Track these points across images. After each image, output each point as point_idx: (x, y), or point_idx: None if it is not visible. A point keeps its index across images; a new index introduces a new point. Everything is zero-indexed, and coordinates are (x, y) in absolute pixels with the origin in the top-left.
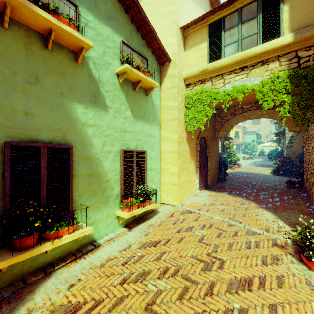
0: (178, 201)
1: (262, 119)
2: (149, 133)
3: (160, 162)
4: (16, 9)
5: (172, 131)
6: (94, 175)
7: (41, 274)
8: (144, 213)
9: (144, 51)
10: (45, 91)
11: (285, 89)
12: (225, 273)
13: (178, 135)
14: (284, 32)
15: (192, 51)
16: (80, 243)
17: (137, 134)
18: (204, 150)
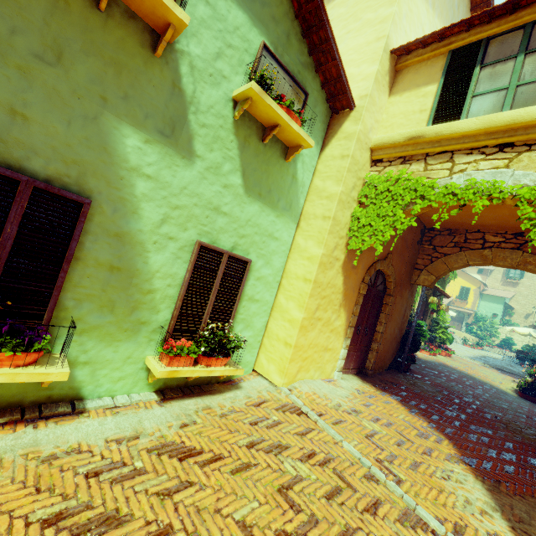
0: (286, 380)
1: (526, 281)
2: (269, 230)
3: (277, 292)
4: None
5: (317, 240)
6: (124, 272)
7: None
8: (212, 378)
9: (306, 77)
10: (69, 83)
11: None
12: None
13: (326, 251)
14: None
15: (402, 98)
16: (48, 392)
17: (242, 223)
18: (378, 298)
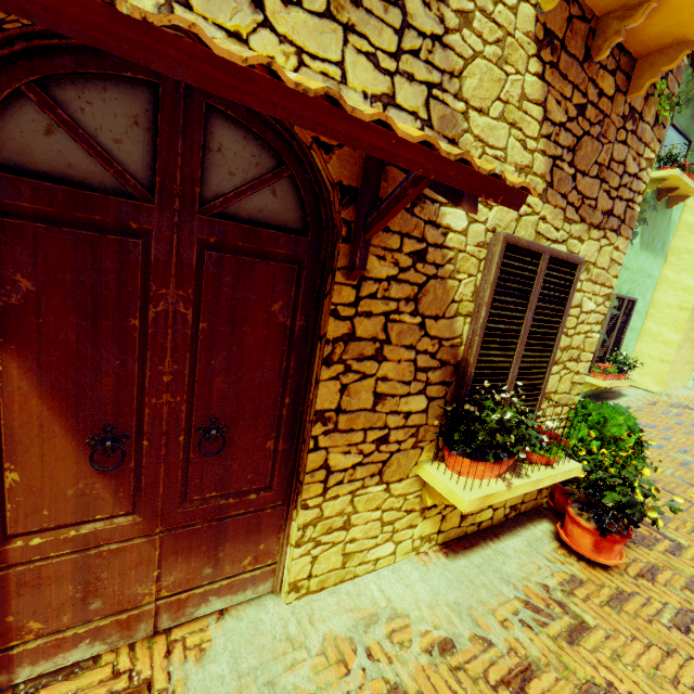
0: (663, 388)
1: None
2: (647, 271)
3: (643, 320)
4: None
5: (693, 273)
6: None
7: None
8: (603, 390)
9: (691, 126)
10: None
11: None
12: None
13: None
14: None
15: None
16: None
17: (634, 272)
18: None
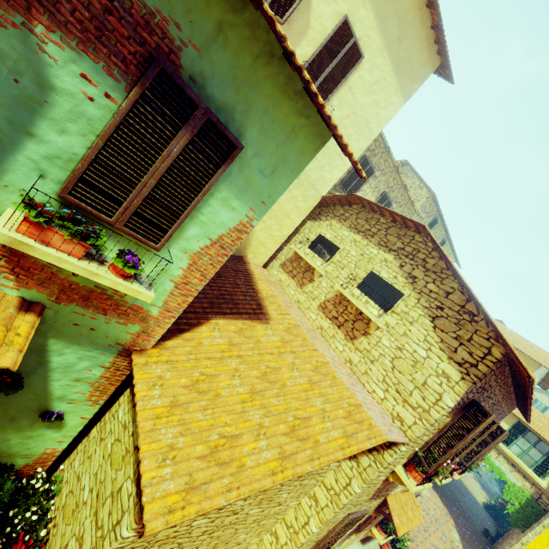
0: None
1: None
2: None
3: None
4: None
5: None
6: None
7: None
8: None
9: None
10: None
11: (521, 500)
12: (431, 538)
13: None
14: (546, 479)
15: None
16: None
17: None
18: None
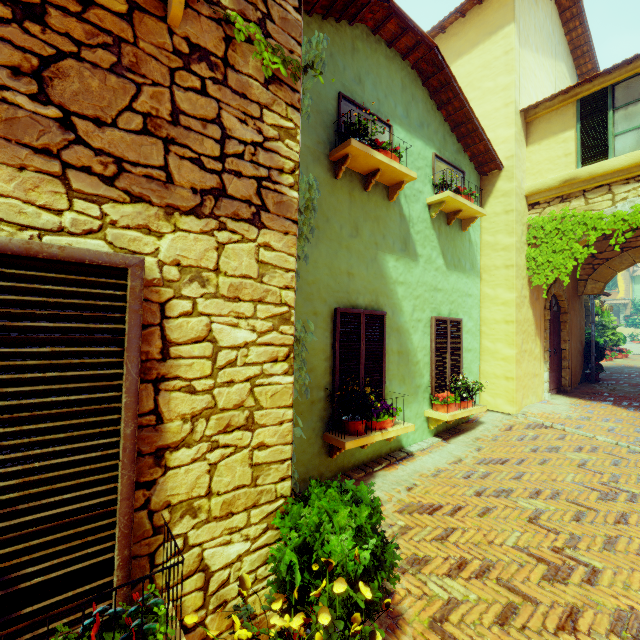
0: (517, 407)
1: None
2: (465, 291)
3: (479, 339)
4: (354, 157)
5: (506, 287)
6: (403, 353)
7: (363, 472)
8: (458, 421)
9: (459, 159)
10: (362, 243)
11: None
12: None
13: (517, 293)
14: None
15: (542, 146)
16: (389, 446)
17: (449, 292)
18: (556, 319)
